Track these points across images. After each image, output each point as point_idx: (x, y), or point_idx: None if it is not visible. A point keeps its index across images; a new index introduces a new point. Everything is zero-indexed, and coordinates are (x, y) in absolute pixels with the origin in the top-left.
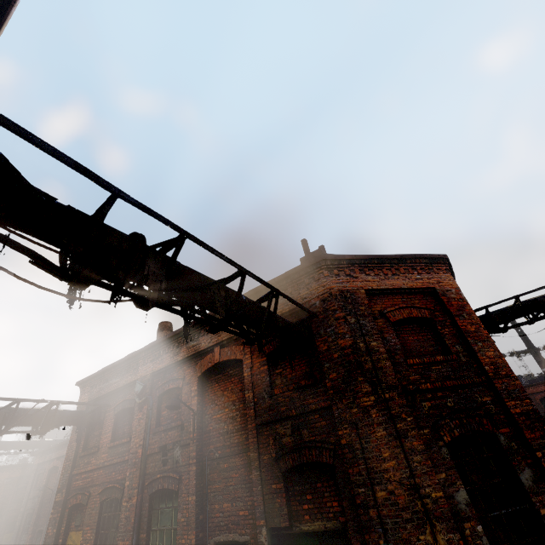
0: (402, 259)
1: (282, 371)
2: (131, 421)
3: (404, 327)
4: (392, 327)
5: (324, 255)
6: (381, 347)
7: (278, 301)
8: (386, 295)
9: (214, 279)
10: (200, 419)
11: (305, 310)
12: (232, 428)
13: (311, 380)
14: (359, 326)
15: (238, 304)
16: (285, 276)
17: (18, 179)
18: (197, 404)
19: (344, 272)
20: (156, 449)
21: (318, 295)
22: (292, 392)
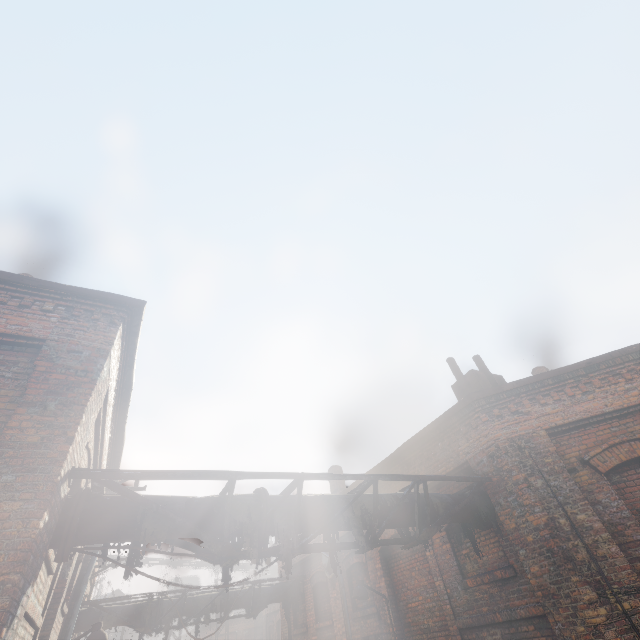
0: (591, 365)
1: (469, 553)
2: (328, 597)
3: (627, 474)
4: (605, 481)
5: (474, 393)
6: (595, 520)
7: (426, 489)
8: (582, 429)
9: (345, 495)
10: (395, 607)
11: (468, 481)
12: (433, 625)
13: (507, 571)
14: (551, 492)
15: (379, 514)
16: (436, 425)
17: (166, 516)
18: (386, 587)
19: (508, 410)
20: (359, 639)
21: (482, 449)
22: (489, 585)
